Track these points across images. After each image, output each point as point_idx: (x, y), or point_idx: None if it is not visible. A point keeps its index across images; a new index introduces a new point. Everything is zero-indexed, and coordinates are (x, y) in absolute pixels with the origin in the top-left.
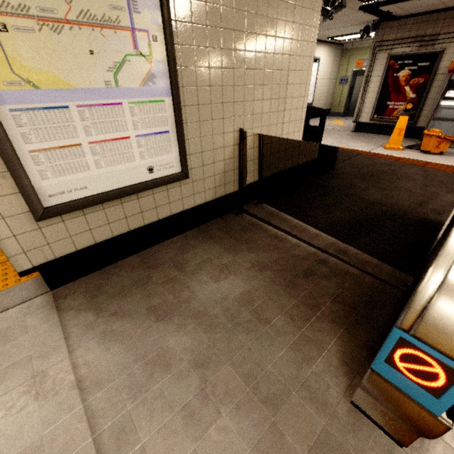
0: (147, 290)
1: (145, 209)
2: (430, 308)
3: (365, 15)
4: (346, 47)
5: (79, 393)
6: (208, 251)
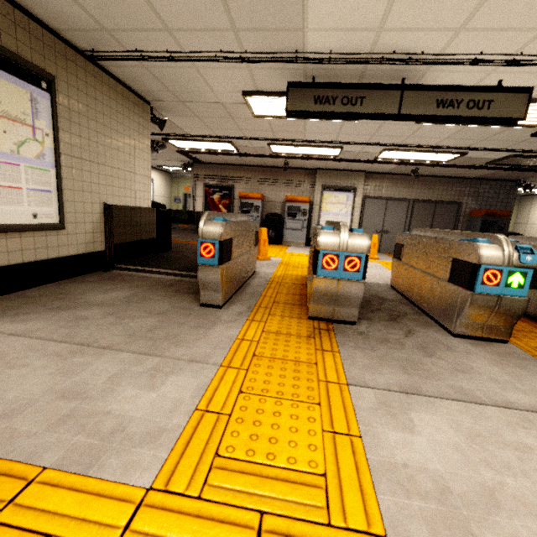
0: (41, 304)
1: (26, 248)
2: (203, 227)
3: (182, 156)
4: (174, 175)
5: (16, 336)
6: (89, 286)
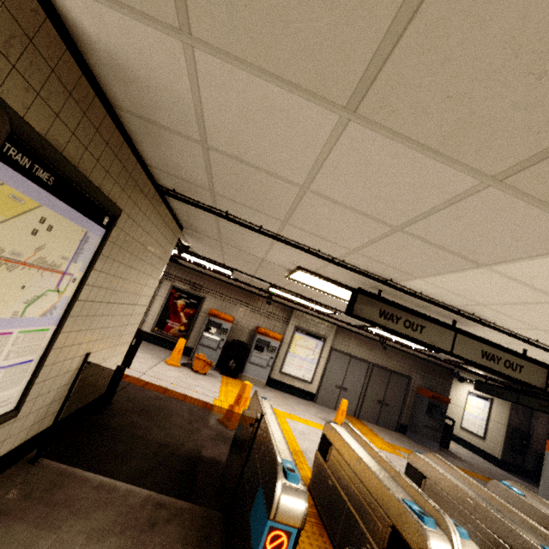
0: None
1: None
2: (280, 500)
3: None
4: None
5: None
6: (9, 538)
